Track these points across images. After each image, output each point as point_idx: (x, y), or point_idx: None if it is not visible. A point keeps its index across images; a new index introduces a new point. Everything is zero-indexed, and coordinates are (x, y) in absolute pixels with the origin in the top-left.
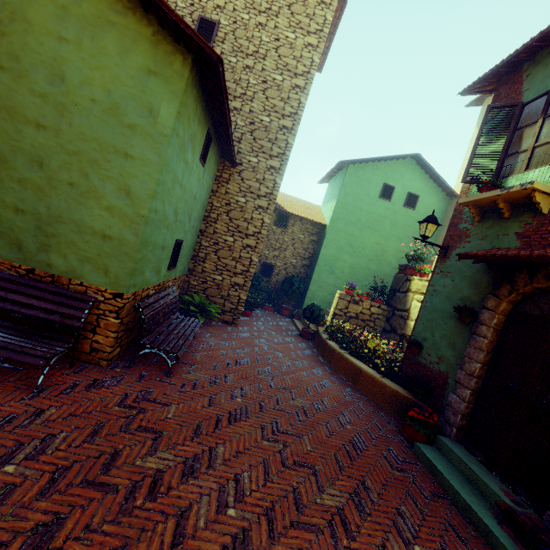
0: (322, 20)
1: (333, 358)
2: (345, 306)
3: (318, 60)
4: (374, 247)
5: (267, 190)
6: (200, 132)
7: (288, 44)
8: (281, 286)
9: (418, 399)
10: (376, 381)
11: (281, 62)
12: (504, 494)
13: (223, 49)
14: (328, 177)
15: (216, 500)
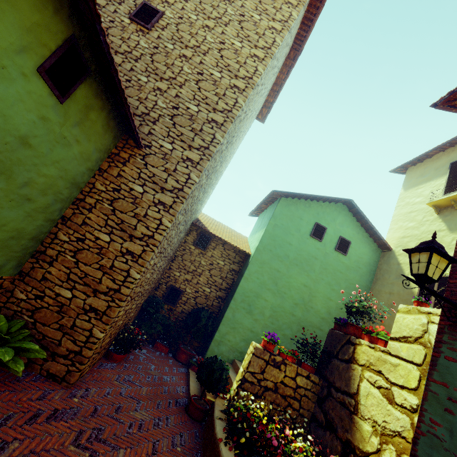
0: (271, 41)
1: None
2: (261, 368)
3: (262, 70)
4: (301, 289)
5: (176, 184)
6: (34, 8)
7: (233, 49)
8: (185, 319)
9: None
10: None
11: (222, 62)
12: None
13: (162, 35)
14: (259, 210)
15: None
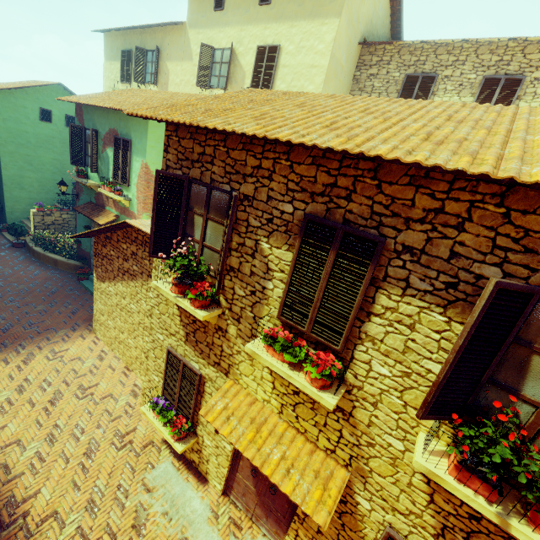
0: None
1: (41, 257)
2: (42, 219)
3: None
4: (53, 162)
5: None
6: None
7: None
8: None
9: (85, 264)
10: (66, 263)
11: None
12: None
13: None
14: None
15: None
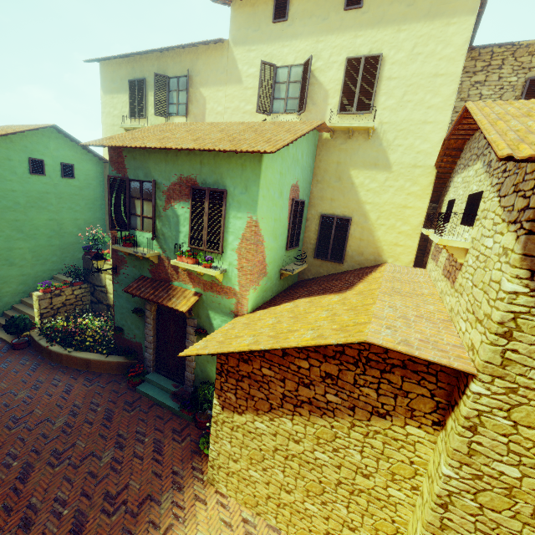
0: None
1: (63, 360)
2: (49, 303)
3: None
4: (48, 224)
5: None
6: None
7: None
8: None
9: (131, 359)
10: (104, 362)
11: None
12: (173, 386)
13: None
14: None
15: (54, 517)
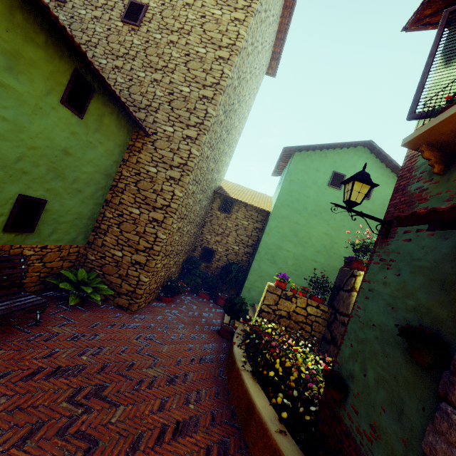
0: None
1: (232, 375)
2: (275, 301)
3: (244, 33)
4: (322, 237)
5: (181, 160)
6: (47, 62)
7: (214, 20)
8: (219, 273)
9: None
10: (269, 439)
11: (206, 36)
12: None
13: (150, 27)
14: (280, 169)
15: None
